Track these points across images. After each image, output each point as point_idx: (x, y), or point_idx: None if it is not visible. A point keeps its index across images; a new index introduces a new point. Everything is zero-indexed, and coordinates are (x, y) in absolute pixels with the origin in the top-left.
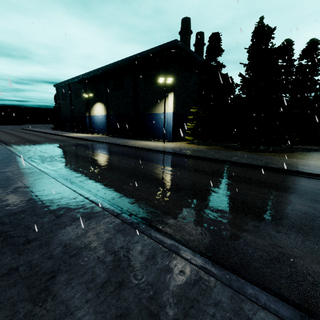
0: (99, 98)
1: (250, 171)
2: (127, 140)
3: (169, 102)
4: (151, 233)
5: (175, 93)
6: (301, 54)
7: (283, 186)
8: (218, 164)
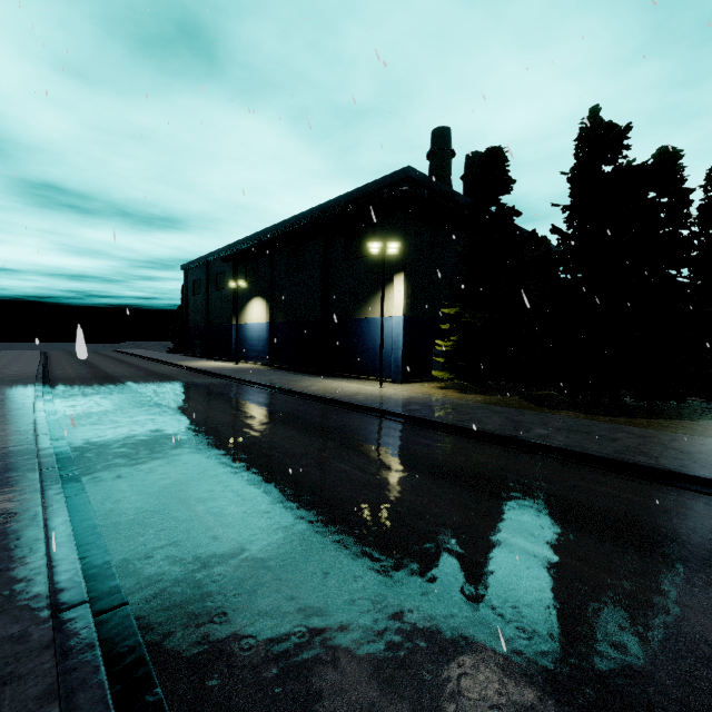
0: (258, 289)
1: (570, 474)
2: (301, 377)
3: (395, 294)
4: (84, 709)
5: (408, 274)
6: (709, 177)
7: (657, 533)
8: (487, 447)
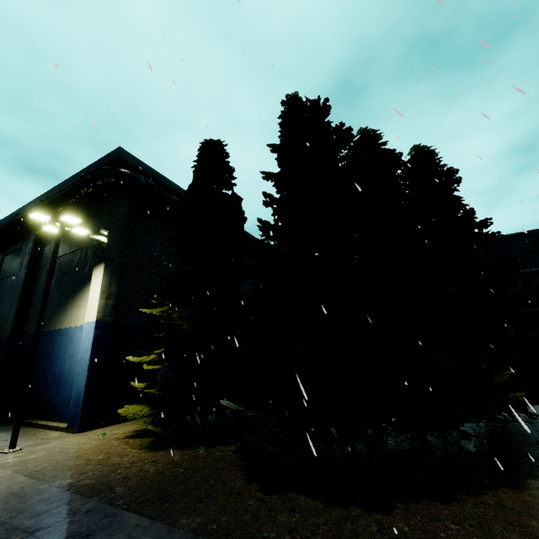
0: None
1: None
2: None
3: (91, 292)
4: None
5: (113, 266)
6: (405, 172)
7: None
8: None
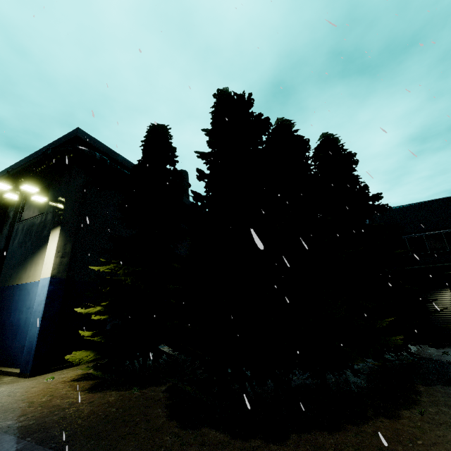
0: None
1: None
2: None
3: (47, 252)
4: None
5: (69, 229)
6: (315, 154)
7: None
8: None
